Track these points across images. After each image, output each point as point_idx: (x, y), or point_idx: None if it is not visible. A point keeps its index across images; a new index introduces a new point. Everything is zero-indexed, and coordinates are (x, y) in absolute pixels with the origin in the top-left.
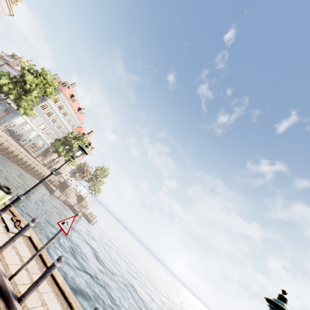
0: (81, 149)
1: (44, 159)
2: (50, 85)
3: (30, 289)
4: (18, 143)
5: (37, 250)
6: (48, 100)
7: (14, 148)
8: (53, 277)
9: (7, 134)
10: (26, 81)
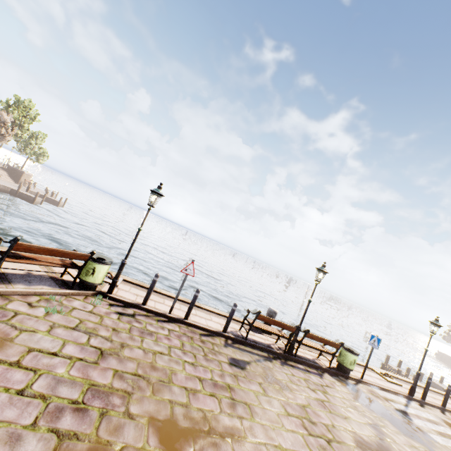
0: (159, 196)
1: None
2: None
3: (190, 312)
4: None
5: (140, 286)
6: None
7: None
8: (169, 296)
9: None
10: None
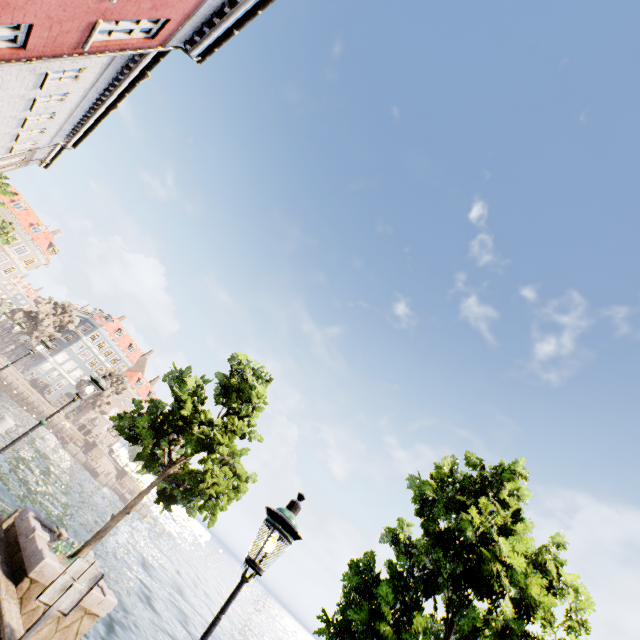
0: None
1: (77, 418)
2: (70, 315)
3: None
4: (40, 393)
5: None
6: (83, 339)
7: (25, 388)
8: None
9: (25, 380)
10: (41, 313)
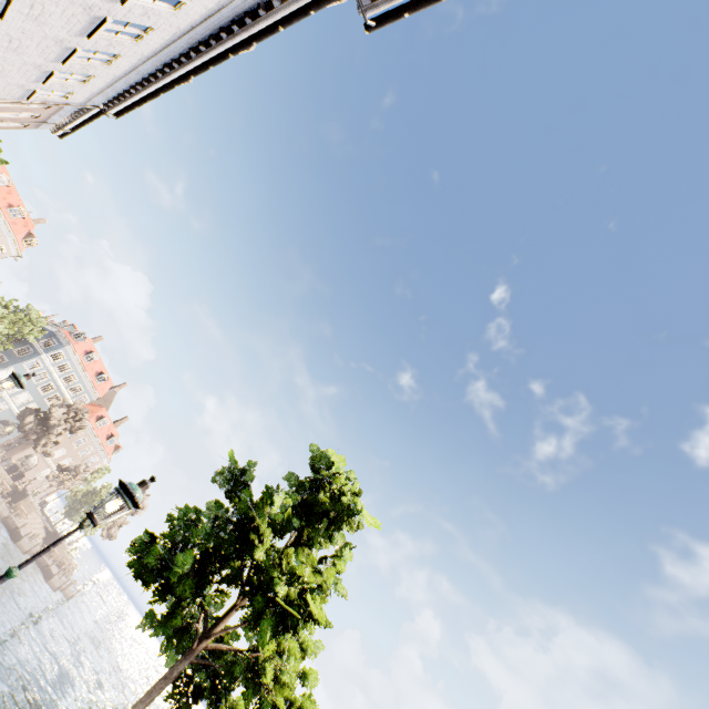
0: None
1: (8, 455)
2: (34, 325)
3: None
4: None
5: None
6: (42, 356)
7: None
8: None
9: None
10: None
